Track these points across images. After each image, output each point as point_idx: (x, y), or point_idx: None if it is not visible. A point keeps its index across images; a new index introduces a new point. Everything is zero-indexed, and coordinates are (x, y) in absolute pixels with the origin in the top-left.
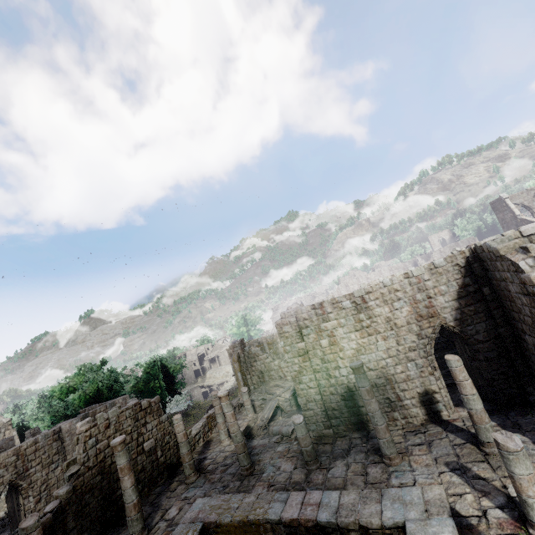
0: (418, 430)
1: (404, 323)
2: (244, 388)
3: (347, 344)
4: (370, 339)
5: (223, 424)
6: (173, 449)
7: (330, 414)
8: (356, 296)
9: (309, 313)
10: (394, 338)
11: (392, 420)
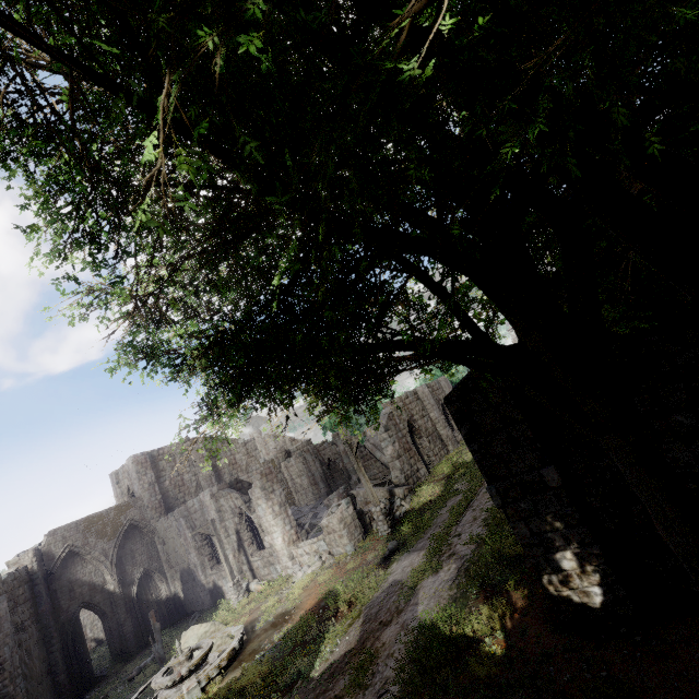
0: None
1: None
2: None
3: None
4: None
5: None
6: None
7: None
8: None
9: None
10: None
11: None
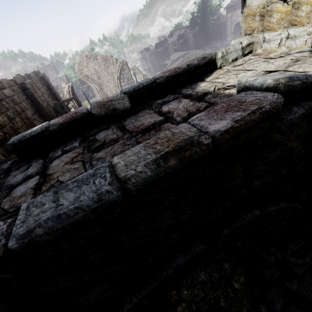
0: None
1: None
2: None
3: None
4: None
5: None
6: None
7: None
8: None
9: None
10: None
11: None
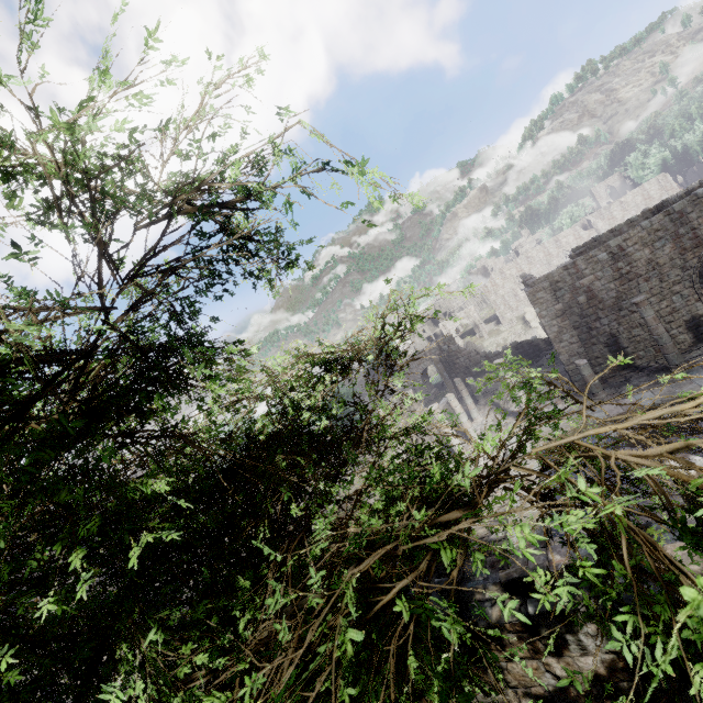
0: (689, 350)
1: (666, 261)
2: (469, 378)
3: (606, 295)
4: (631, 284)
5: (473, 404)
6: (436, 431)
7: (593, 363)
8: (613, 246)
9: (562, 275)
10: (657, 277)
11: (659, 352)
